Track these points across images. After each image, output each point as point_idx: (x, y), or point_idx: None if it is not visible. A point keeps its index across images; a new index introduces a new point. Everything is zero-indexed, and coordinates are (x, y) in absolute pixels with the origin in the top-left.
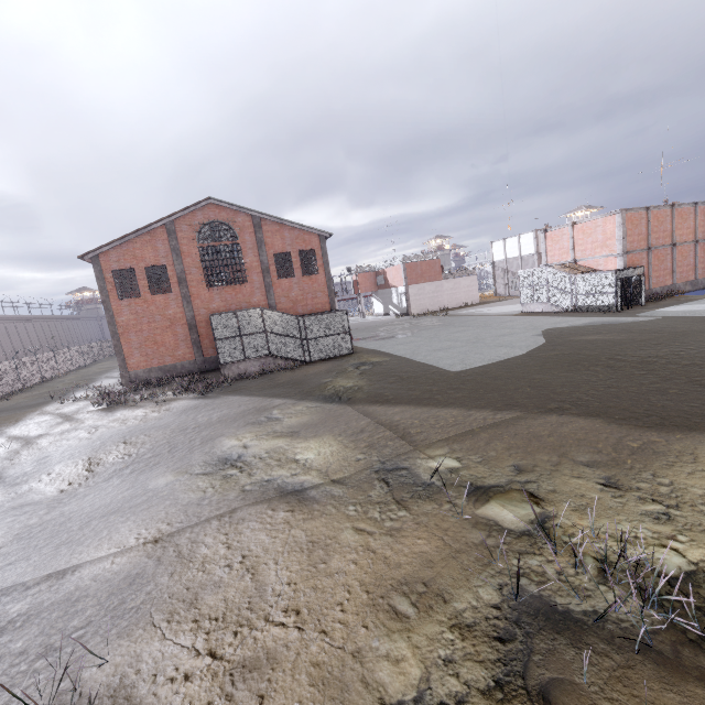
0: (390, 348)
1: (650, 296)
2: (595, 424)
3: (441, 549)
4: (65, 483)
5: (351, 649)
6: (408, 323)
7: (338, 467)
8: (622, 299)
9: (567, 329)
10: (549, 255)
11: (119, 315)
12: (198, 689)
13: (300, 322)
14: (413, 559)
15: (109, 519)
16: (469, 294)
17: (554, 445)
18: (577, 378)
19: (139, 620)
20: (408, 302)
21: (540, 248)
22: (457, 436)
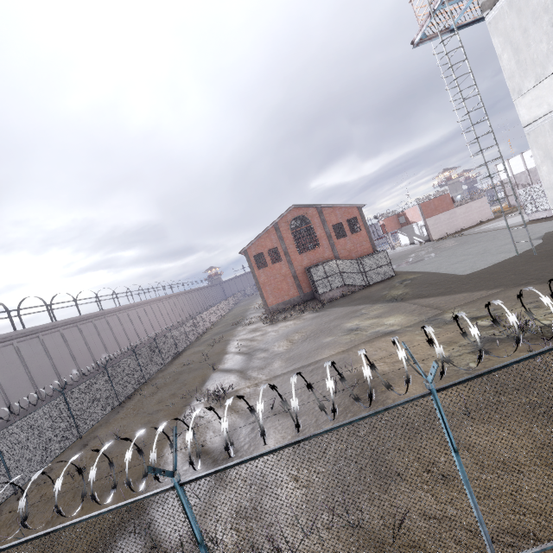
0: (420, 268)
1: None
2: (544, 286)
3: (455, 334)
4: (284, 347)
5: (426, 354)
6: (430, 247)
7: (406, 323)
8: None
9: None
10: None
11: (259, 278)
12: (383, 366)
13: (358, 263)
14: (444, 337)
15: (317, 351)
16: (482, 213)
17: (515, 298)
18: (548, 264)
19: (354, 363)
20: (428, 231)
21: None
22: (465, 303)
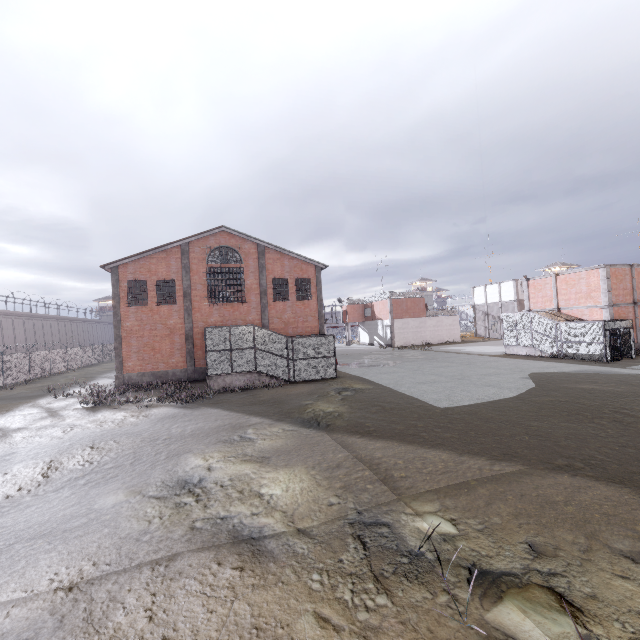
0: (373, 376)
1: (639, 350)
2: (622, 494)
3: None
4: (15, 486)
5: None
6: (391, 353)
7: (307, 511)
8: (612, 349)
9: (558, 375)
10: (531, 301)
11: (125, 320)
12: None
13: (288, 342)
14: None
15: (35, 544)
16: (451, 332)
17: (576, 518)
18: (582, 430)
19: None
20: (392, 334)
21: (520, 296)
22: (449, 488)
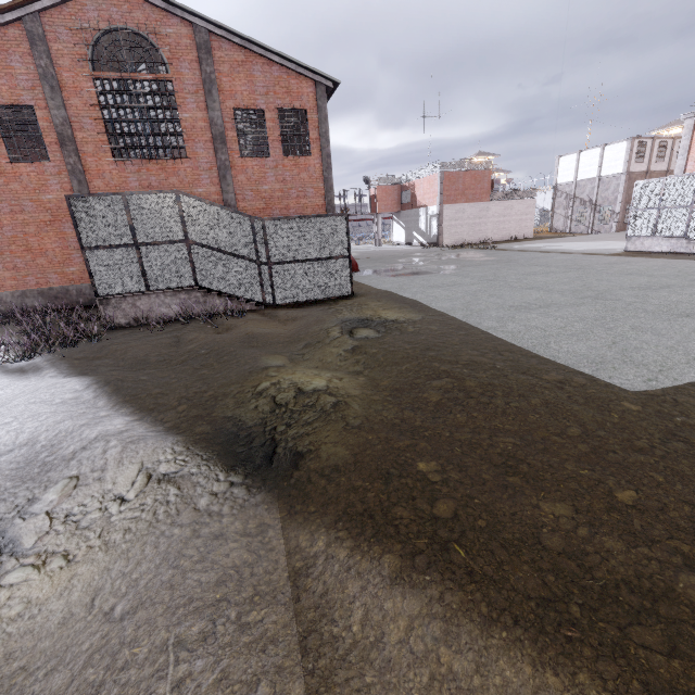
0: (419, 293)
1: None
2: None
3: None
4: None
5: None
6: (440, 255)
7: None
8: None
9: None
10: (693, 157)
11: None
12: None
13: (256, 228)
14: None
15: None
16: (522, 225)
17: None
18: None
19: None
20: (439, 228)
21: (632, 166)
22: None
